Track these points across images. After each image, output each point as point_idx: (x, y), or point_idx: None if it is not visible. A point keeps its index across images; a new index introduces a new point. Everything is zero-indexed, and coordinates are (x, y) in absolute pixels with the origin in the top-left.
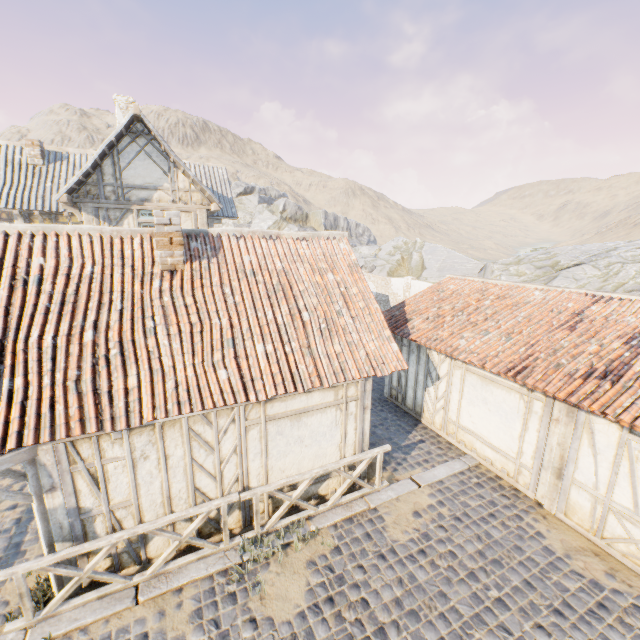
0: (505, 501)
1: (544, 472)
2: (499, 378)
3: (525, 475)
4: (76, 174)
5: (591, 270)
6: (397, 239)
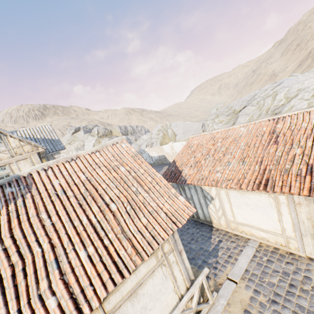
0: (291, 267)
1: (305, 238)
2: None
3: (293, 243)
4: None
5: (251, 107)
6: (158, 126)
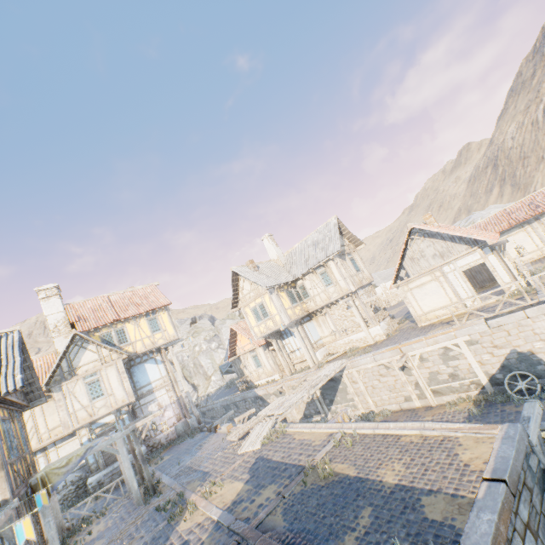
0: None
1: None
2: (511, 233)
3: (544, 250)
4: (338, 240)
5: None
6: None
